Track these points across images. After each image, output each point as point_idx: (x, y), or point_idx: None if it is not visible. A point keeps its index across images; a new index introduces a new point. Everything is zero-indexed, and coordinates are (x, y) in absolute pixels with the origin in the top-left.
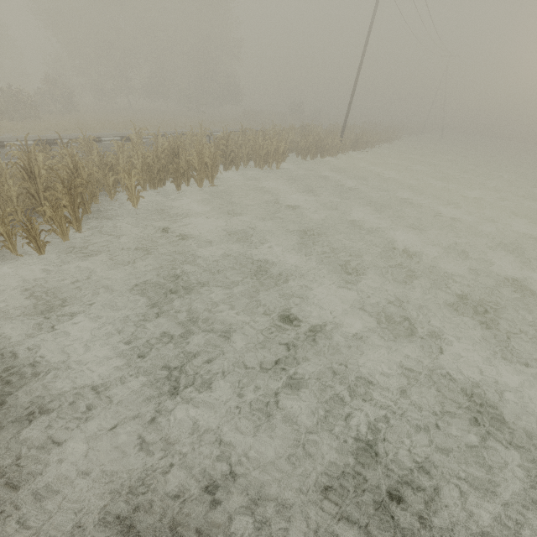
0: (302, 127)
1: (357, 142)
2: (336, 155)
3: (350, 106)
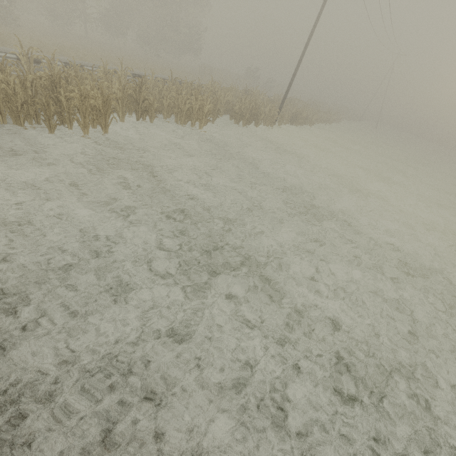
0: (245, 90)
1: (296, 116)
2: (271, 126)
3: (293, 78)
